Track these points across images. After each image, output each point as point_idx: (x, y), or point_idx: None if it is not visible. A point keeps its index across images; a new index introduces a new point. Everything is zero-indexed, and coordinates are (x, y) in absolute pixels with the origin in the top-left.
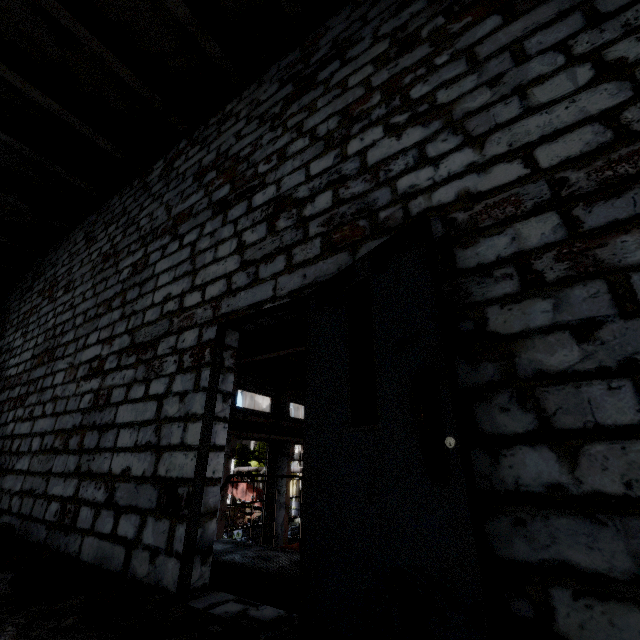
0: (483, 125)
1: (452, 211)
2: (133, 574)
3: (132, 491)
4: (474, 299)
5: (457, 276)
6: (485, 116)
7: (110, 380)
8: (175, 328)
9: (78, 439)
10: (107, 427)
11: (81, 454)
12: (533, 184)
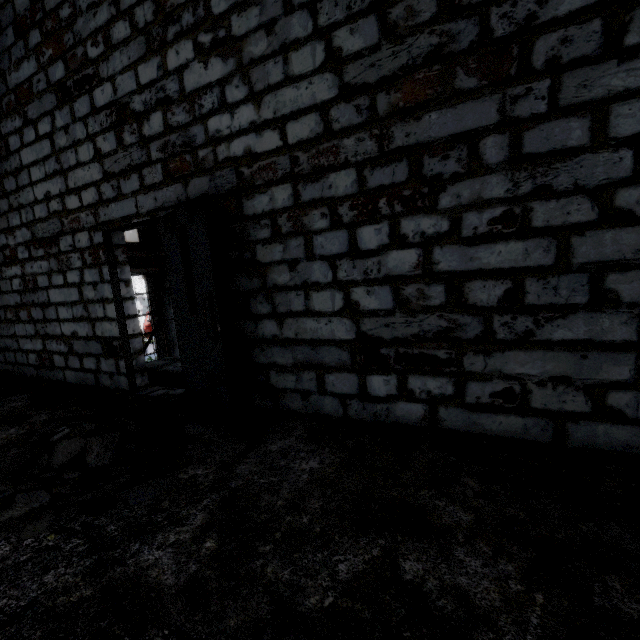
0: (261, 81)
1: (241, 165)
2: (103, 385)
3: (84, 345)
4: (251, 238)
5: (244, 220)
6: (262, 71)
7: (30, 269)
8: (67, 229)
9: (26, 313)
10: (46, 305)
11: (35, 323)
12: (283, 157)
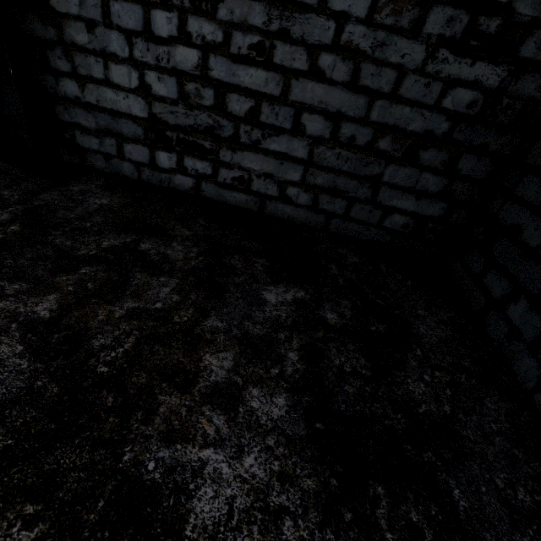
0: None
1: None
2: None
3: None
4: None
5: None
6: None
7: None
8: None
9: None
10: None
11: None
12: None
